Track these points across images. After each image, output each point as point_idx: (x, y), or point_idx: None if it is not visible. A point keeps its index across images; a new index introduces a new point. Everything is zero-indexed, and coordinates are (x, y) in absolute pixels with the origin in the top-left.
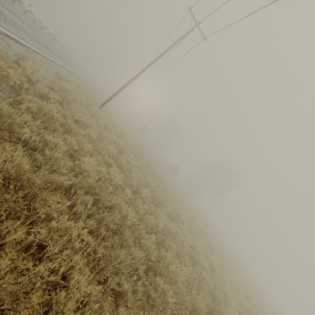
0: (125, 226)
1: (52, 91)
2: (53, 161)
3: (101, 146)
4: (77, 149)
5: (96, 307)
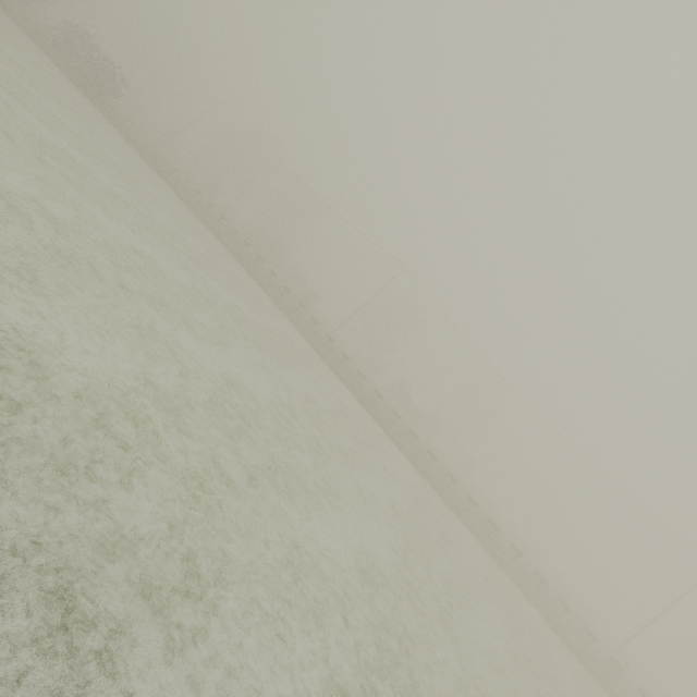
0: None
1: None
2: None
3: None
4: None
5: None
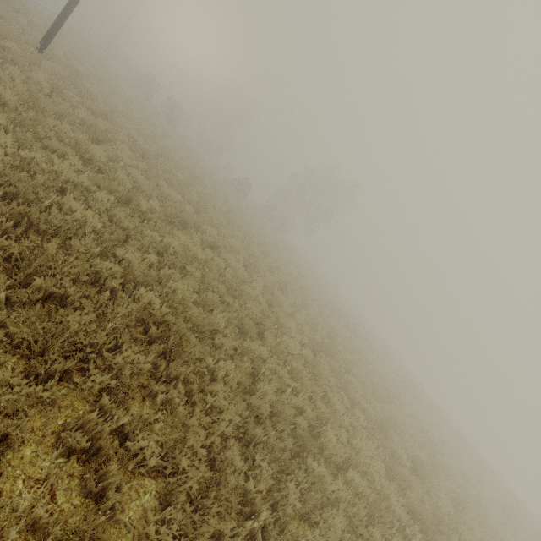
0: (81, 233)
1: None
2: None
3: (34, 121)
4: None
5: (3, 296)
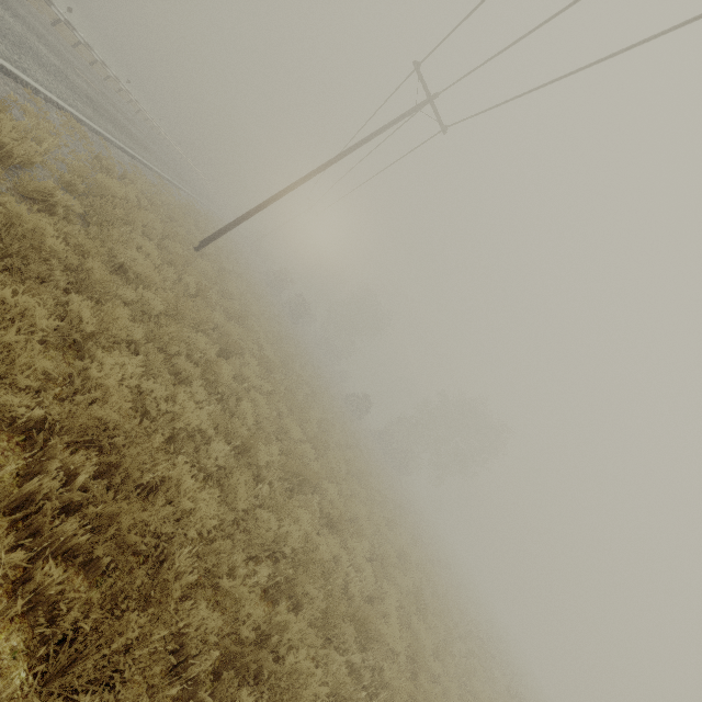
0: (180, 541)
1: (71, 193)
2: (7, 354)
3: (171, 334)
4: (94, 332)
5: None
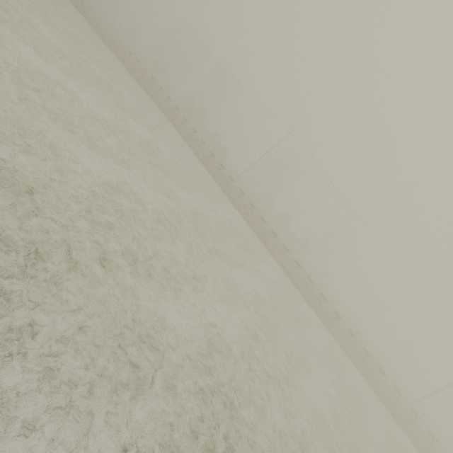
0: None
1: None
2: None
3: None
4: None
5: None
